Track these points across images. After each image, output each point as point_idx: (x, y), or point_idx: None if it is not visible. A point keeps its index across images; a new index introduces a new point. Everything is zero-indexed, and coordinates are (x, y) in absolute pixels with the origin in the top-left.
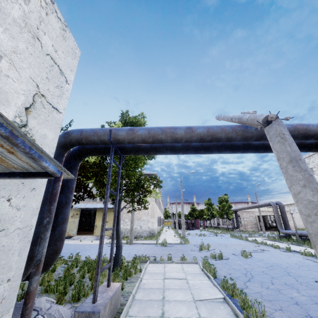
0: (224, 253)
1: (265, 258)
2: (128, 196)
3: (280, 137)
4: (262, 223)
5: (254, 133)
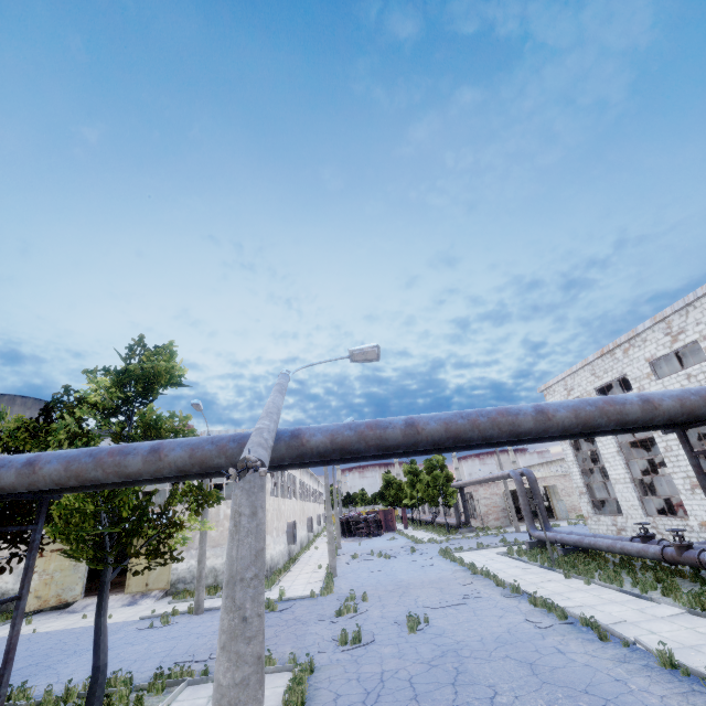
0: (383, 618)
1: (452, 625)
2: (116, 550)
3: (234, 522)
4: (512, 510)
5: (283, 452)
